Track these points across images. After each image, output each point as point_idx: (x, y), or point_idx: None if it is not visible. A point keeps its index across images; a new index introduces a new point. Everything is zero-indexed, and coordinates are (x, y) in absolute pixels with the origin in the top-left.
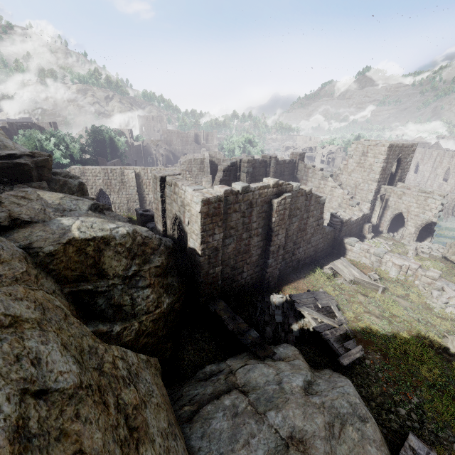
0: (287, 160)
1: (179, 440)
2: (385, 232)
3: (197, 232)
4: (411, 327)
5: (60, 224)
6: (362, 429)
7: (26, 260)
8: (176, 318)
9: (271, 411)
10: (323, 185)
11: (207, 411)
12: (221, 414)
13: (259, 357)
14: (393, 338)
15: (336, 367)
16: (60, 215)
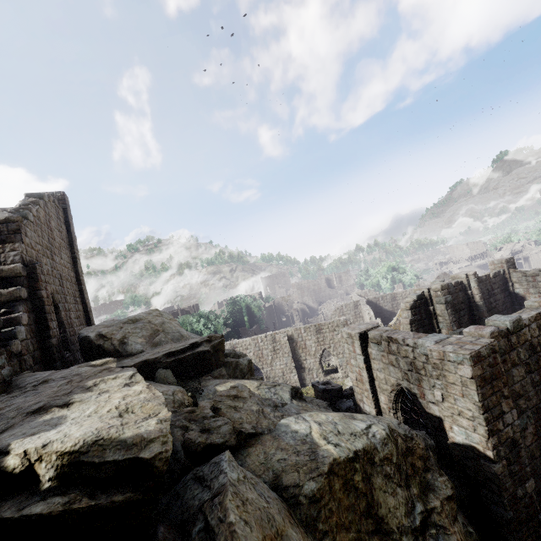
0: (490, 273)
1: None
2: None
3: (473, 413)
4: None
5: (293, 432)
6: None
7: (293, 518)
8: None
9: None
10: None
11: None
12: None
13: None
14: None
15: None
16: (280, 416)
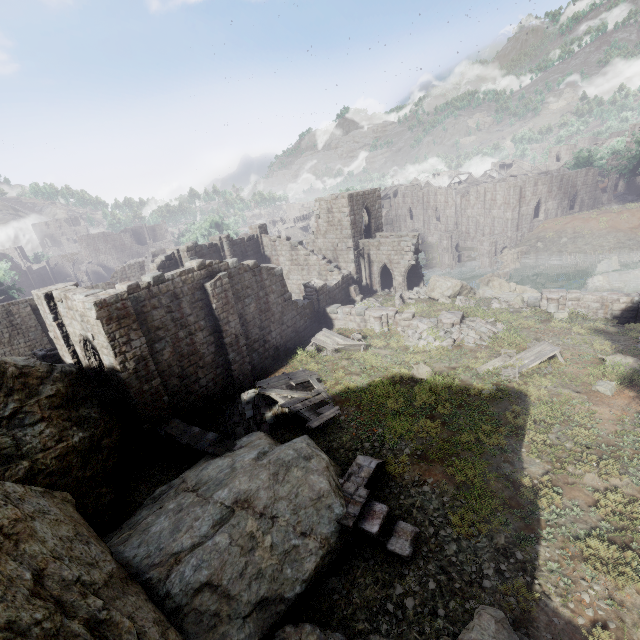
0: (245, 237)
1: (95, 546)
2: (380, 290)
3: (106, 343)
4: (387, 371)
5: None
6: (307, 465)
7: None
8: (112, 457)
9: (219, 491)
10: (295, 256)
11: (147, 523)
12: (163, 518)
13: (217, 454)
14: (369, 388)
15: (311, 435)
16: None
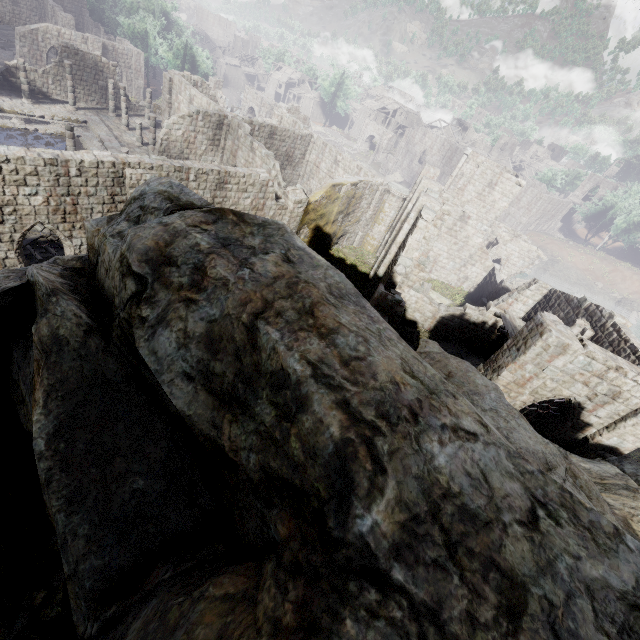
0: None
1: None
2: None
3: None
4: None
5: None
6: None
7: None
8: None
9: None
10: (458, 227)
11: None
12: None
13: None
14: None
15: None
16: None
